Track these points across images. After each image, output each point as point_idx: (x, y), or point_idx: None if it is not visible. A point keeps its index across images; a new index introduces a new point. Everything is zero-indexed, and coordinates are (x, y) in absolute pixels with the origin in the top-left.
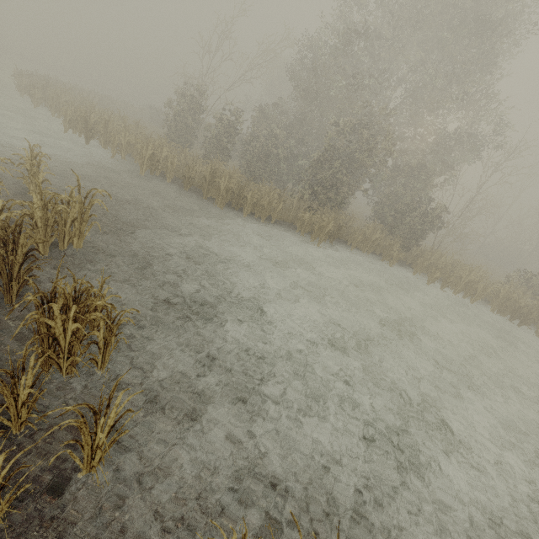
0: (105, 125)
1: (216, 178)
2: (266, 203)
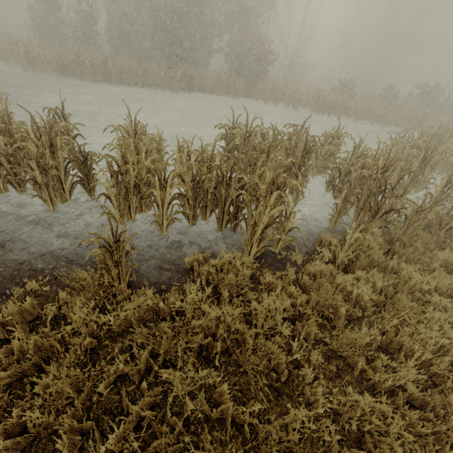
0: None
1: (81, 59)
2: (127, 70)
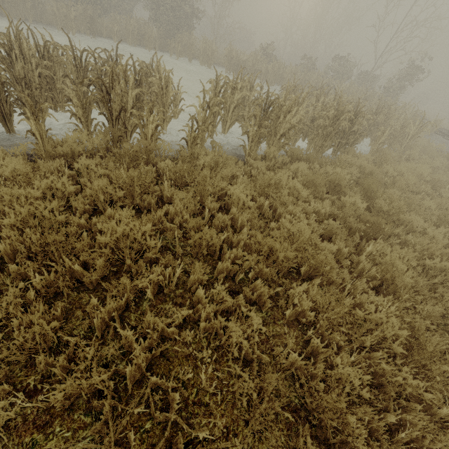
0: None
1: None
2: None
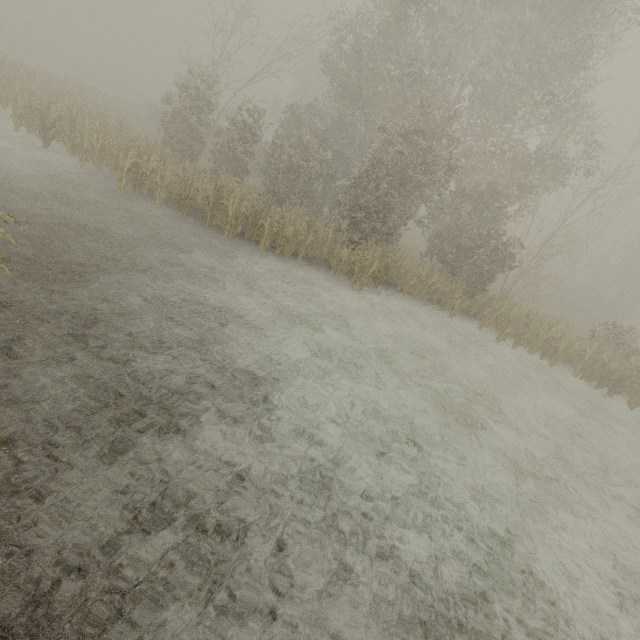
0: (71, 122)
1: (222, 200)
2: (290, 234)
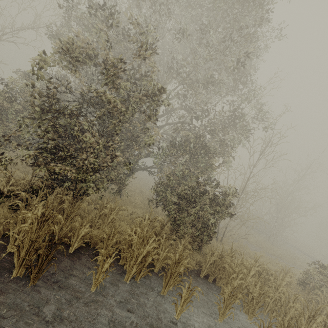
0: None
1: None
2: None
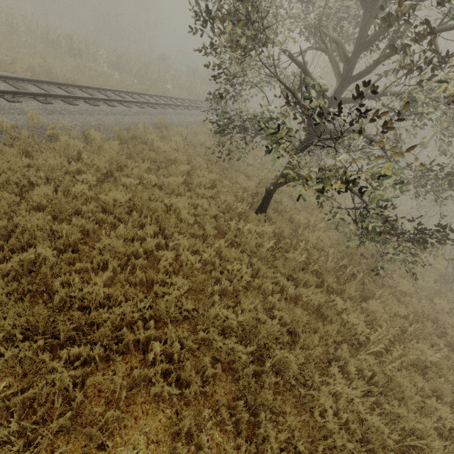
0: None
1: None
2: None
